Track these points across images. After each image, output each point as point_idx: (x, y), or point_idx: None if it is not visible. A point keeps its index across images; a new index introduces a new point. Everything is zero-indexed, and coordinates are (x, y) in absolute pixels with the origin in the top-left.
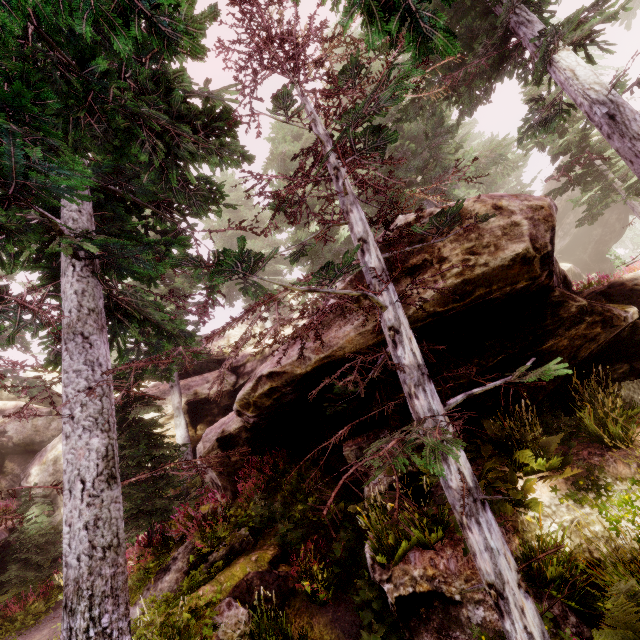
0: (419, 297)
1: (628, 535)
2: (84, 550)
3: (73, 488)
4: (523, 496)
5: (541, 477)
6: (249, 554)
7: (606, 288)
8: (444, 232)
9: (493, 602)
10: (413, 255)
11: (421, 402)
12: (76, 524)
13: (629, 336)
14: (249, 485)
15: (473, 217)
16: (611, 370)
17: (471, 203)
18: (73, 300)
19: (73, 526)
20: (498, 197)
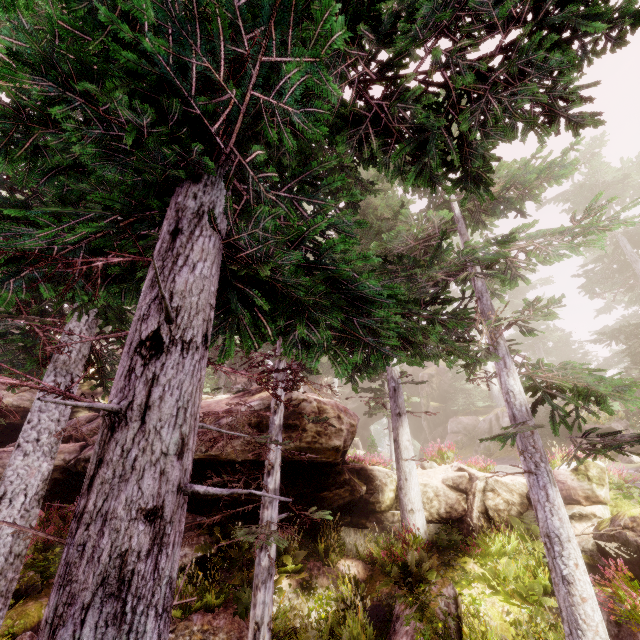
0: (291, 454)
1: (313, 619)
2: (5, 553)
3: (14, 499)
4: (275, 585)
5: (287, 576)
6: (38, 599)
7: (360, 469)
8: (315, 422)
9: (254, 633)
10: (292, 418)
11: (268, 512)
12: (5, 530)
13: (358, 501)
14: (50, 530)
15: (327, 416)
16: (342, 518)
17: (330, 408)
18: (78, 344)
19: (2, 531)
20: (341, 410)
